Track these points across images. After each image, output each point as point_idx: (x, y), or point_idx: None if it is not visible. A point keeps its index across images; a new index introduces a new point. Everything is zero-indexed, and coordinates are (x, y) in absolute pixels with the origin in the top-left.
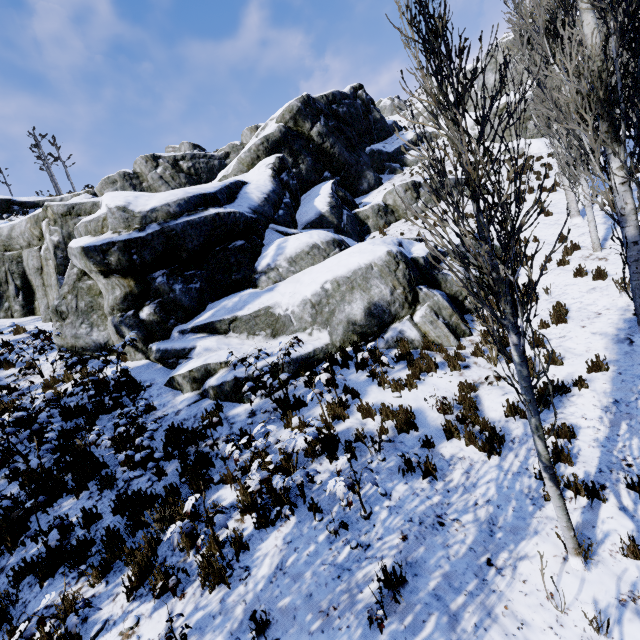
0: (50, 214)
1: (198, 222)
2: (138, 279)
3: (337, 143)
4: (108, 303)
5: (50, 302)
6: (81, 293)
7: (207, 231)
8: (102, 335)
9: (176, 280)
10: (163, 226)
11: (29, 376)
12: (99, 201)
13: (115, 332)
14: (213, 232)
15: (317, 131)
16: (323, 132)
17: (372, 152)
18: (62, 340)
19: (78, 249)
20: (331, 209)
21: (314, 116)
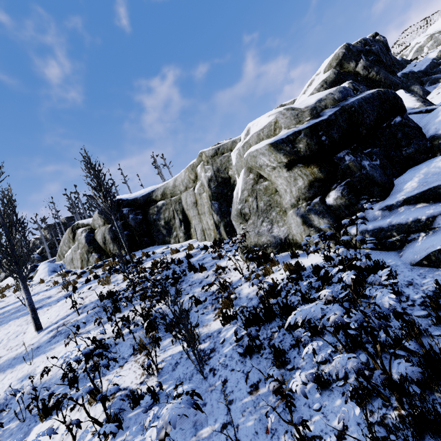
0: (204, 158)
1: (368, 98)
2: (322, 164)
3: (380, 70)
4: (292, 195)
5: (204, 226)
6: (259, 194)
7: (377, 106)
8: (281, 230)
9: (361, 157)
10: (341, 105)
11: (223, 275)
12: (236, 139)
13: (300, 223)
14: (381, 107)
15: (362, 66)
16: (367, 65)
17: (404, 75)
18: (246, 240)
19: (265, 147)
20: (423, 103)
21: (356, 56)
